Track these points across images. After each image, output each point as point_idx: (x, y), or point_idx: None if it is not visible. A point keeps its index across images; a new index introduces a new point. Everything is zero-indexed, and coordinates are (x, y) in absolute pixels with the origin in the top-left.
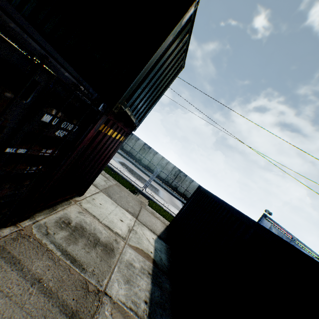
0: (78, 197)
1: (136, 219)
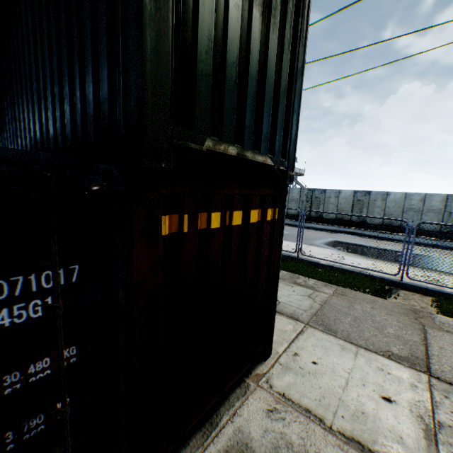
0: (261, 362)
1: (427, 374)
